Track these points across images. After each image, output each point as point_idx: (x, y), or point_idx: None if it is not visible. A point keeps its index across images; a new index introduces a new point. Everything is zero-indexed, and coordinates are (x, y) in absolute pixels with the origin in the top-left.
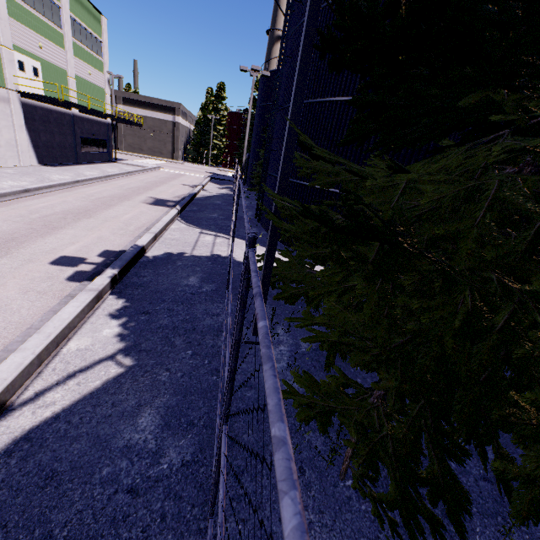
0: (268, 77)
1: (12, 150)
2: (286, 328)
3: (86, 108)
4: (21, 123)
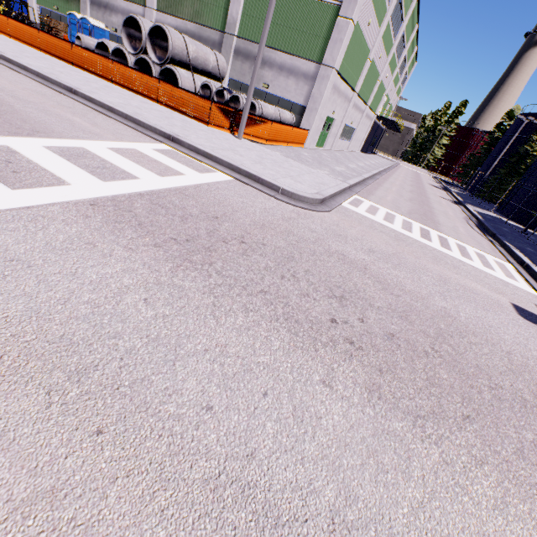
0: (536, 123)
1: (360, 143)
2: (531, 236)
3: (397, 125)
4: (369, 130)
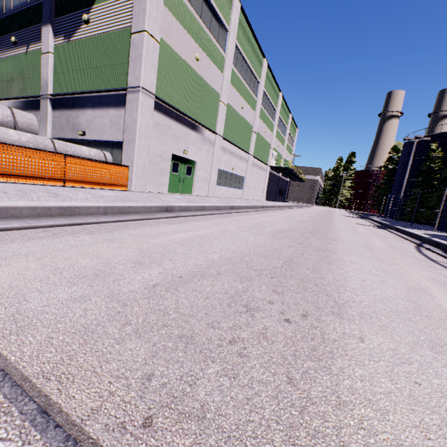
0: (427, 140)
1: (261, 192)
2: None
3: (293, 171)
4: (267, 180)
